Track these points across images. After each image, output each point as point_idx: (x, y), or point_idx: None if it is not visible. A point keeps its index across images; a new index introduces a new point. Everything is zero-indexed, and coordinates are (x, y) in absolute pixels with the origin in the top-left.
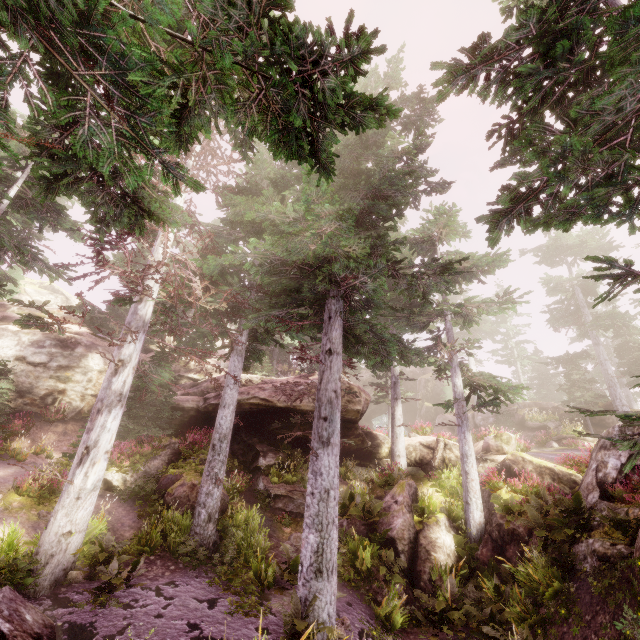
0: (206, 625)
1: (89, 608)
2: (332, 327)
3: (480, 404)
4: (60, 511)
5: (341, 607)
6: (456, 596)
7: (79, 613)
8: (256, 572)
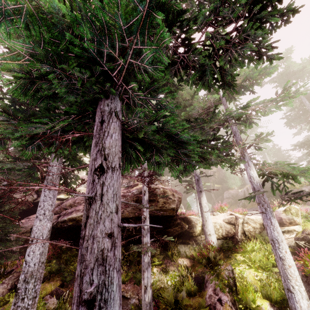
0: None
1: None
2: (104, 133)
3: (300, 197)
4: None
5: None
6: None
7: None
8: None
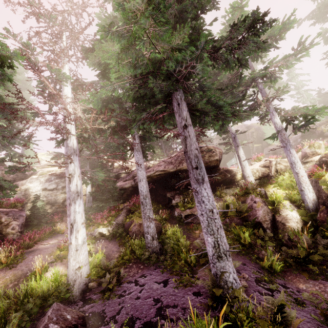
0: (164, 298)
1: (101, 302)
2: (181, 110)
3: (299, 126)
4: (71, 258)
5: (239, 267)
6: (311, 245)
7: (96, 306)
8: (185, 260)
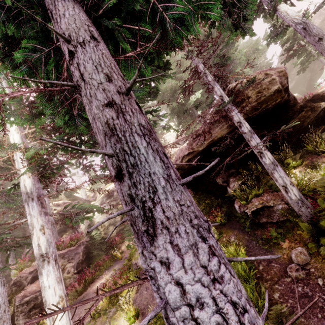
0: None
1: None
2: (57, 22)
3: None
4: None
5: None
6: None
7: None
8: None
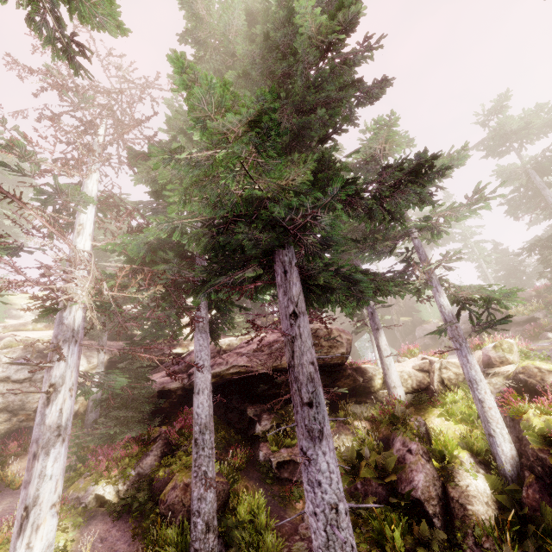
0: None
1: None
2: (290, 283)
3: (485, 326)
4: None
5: None
6: None
7: None
8: None
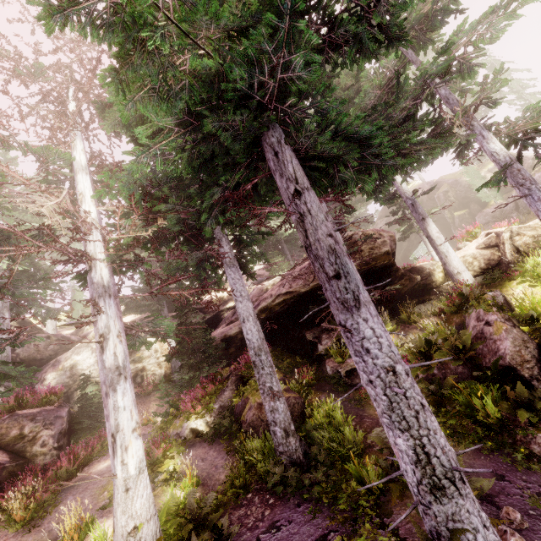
0: None
1: None
2: (284, 163)
3: None
4: (117, 510)
5: (491, 488)
6: None
7: None
8: (359, 479)
